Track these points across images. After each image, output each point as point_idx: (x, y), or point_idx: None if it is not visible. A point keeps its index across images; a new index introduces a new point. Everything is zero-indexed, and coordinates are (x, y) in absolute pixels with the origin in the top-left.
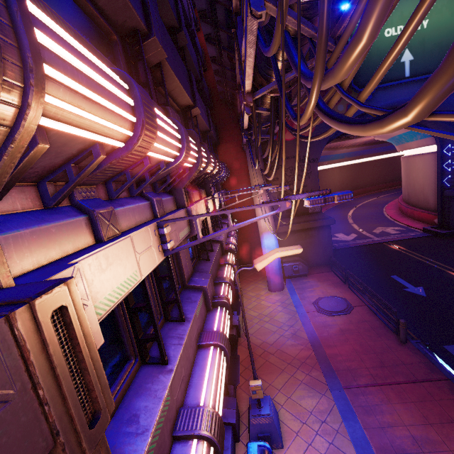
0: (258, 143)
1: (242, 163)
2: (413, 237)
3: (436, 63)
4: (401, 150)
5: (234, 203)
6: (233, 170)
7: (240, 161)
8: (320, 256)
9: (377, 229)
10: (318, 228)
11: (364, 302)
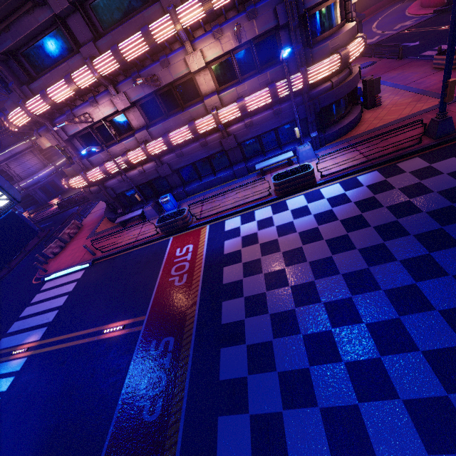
0: None
1: None
2: (423, 21)
3: None
4: None
5: None
6: None
7: None
8: None
9: (397, 26)
10: None
11: (383, 58)
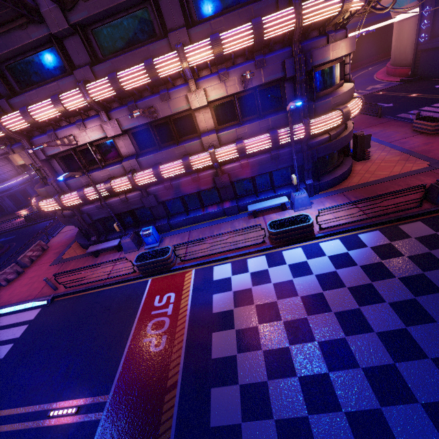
0: None
1: None
2: (392, 86)
3: None
4: (395, 15)
5: None
6: None
7: None
8: None
9: (369, 87)
10: None
11: (362, 113)
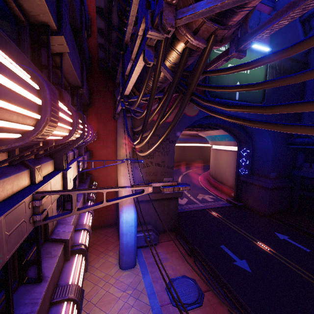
0: (142, 114)
1: (110, 130)
2: (223, 206)
3: (251, 97)
4: (214, 144)
5: (98, 206)
6: (100, 134)
7: (109, 127)
8: (167, 223)
9: (199, 196)
10: (169, 198)
11: (211, 285)
